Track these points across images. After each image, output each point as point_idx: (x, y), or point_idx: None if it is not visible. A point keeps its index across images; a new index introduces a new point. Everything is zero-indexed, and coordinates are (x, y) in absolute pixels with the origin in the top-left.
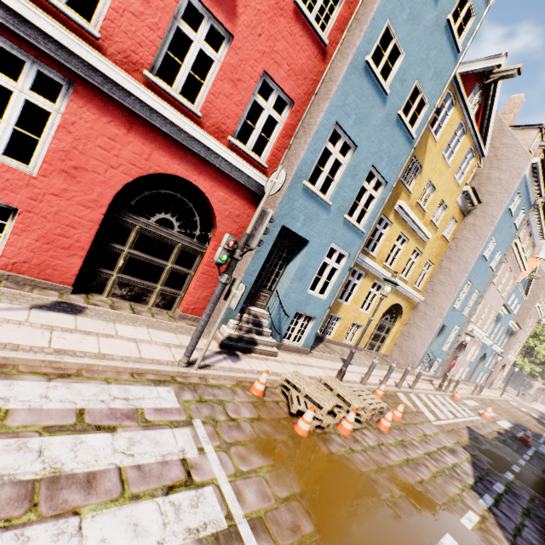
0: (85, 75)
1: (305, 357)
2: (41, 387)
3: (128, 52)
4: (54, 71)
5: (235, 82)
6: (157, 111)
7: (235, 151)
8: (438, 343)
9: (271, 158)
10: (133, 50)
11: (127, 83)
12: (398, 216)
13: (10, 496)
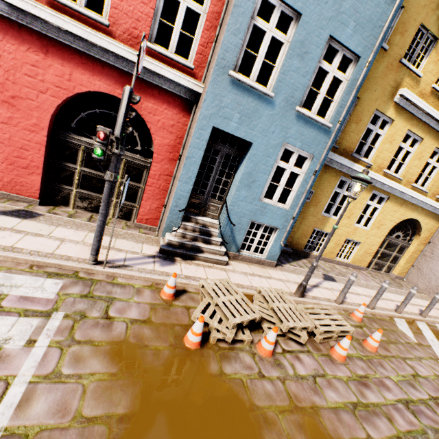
0: None
1: (268, 269)
2: None
3: None
4: None
5: None
6: (62, 28)
7: (154, 56)
8: None
9: (197, 57)
10: None
11: (25, 5)
12: (402, 110)
13: None
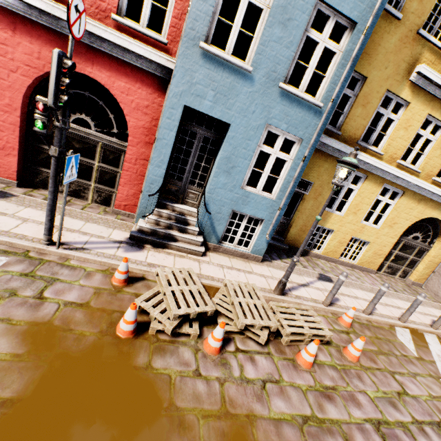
0: None
1: (252, 264)
2: None
3: None
4: None
5: None
6: (26, 3)
7: (124, 31)
8: None
9: (171, 31)
10: None
11: None
12: (421, 91)
13: None
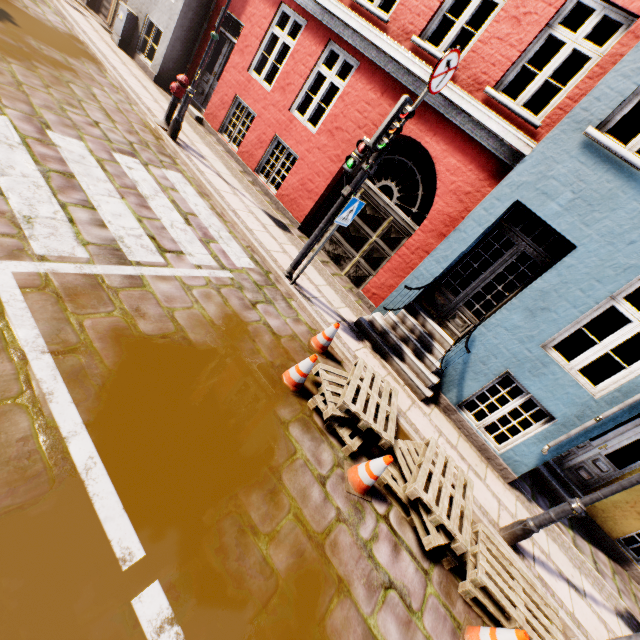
0: (367, 53)
1: (492, 472)
2: (202, 205)
3: (406, 26)
4: (353, 59)
5: (519, 18)
6: (408, 70)
7: (491, 106)
8: None
9: (553, 113)
10: (411, 23)
11: (389, 49)
12: None
13: (127, 183)
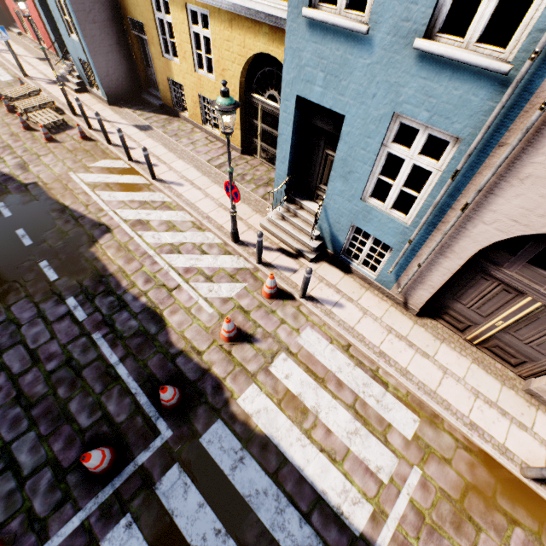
0: None
1: (101, 104)
2: None
3: None
4: None
5: None
6: None
7: None
8: (331, 171)
9: None
10: None
11: None
12: None
13: None
